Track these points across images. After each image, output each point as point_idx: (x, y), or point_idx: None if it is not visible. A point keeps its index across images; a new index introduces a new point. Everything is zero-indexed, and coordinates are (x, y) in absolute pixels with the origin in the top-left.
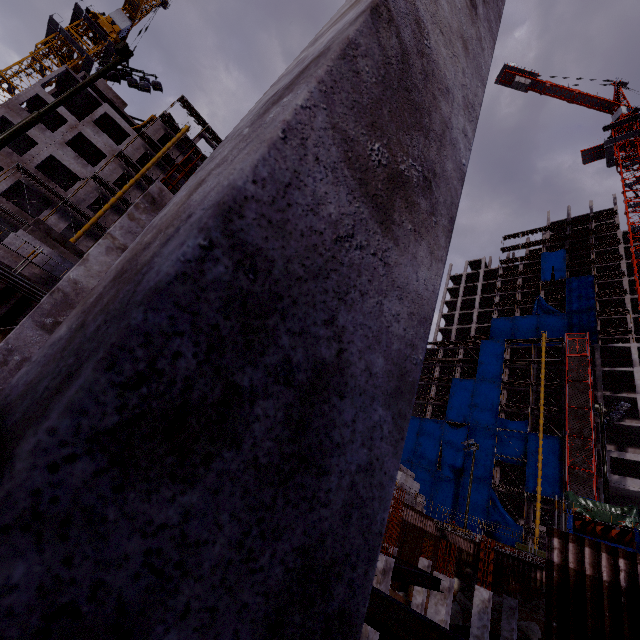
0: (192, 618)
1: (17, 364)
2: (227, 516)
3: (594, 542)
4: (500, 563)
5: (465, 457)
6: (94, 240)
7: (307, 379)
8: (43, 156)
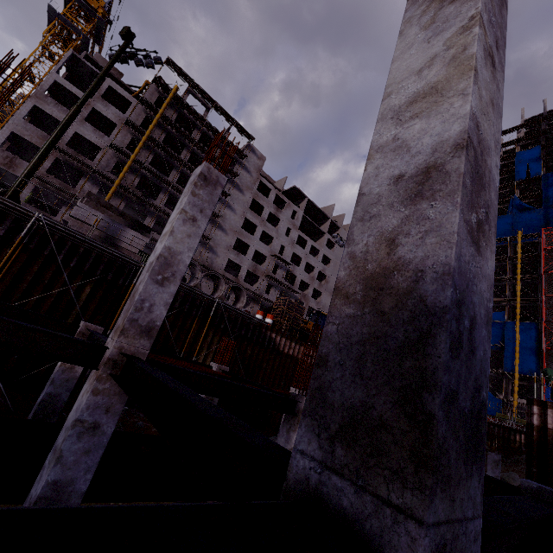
0: (462, 394)
1: (148, 309)
2: (463, 368)
3: None
4: None
5: None
6: (120, 199)
7: (469, 324)
8: (70, 134)
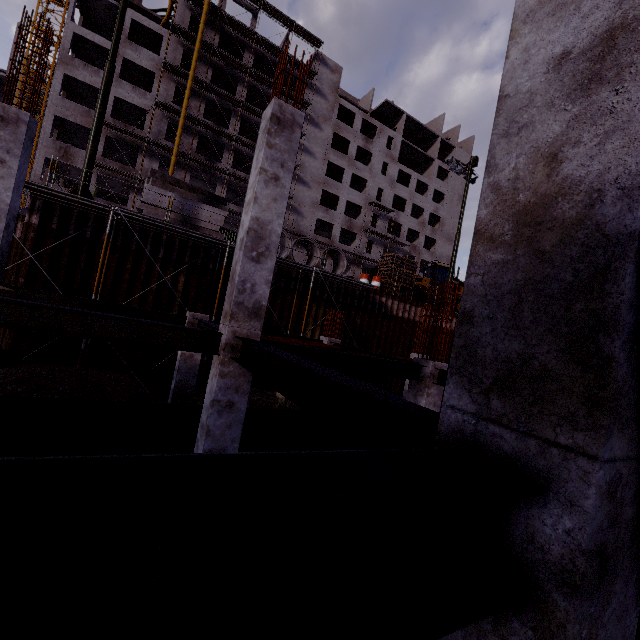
0: None
1: (250, 289)
2: None
3: None
4: None
5: None
6: (183, 170)
7: None
8: (110, 102)
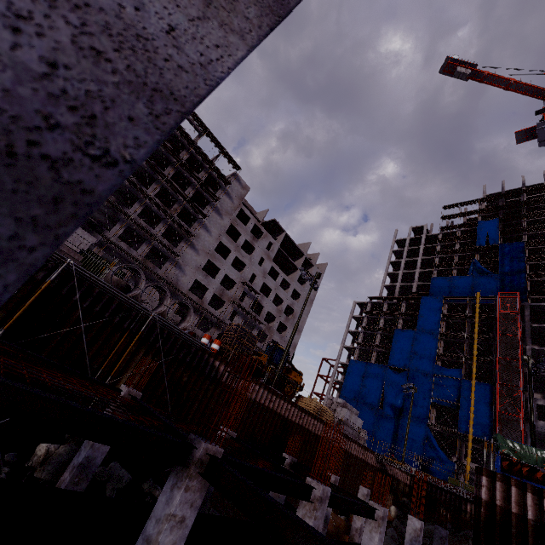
0: None
1: None
2: None
3: (520, 482)
4: (434, 495)
5: (405, 398)
6: None
7: None
8: None
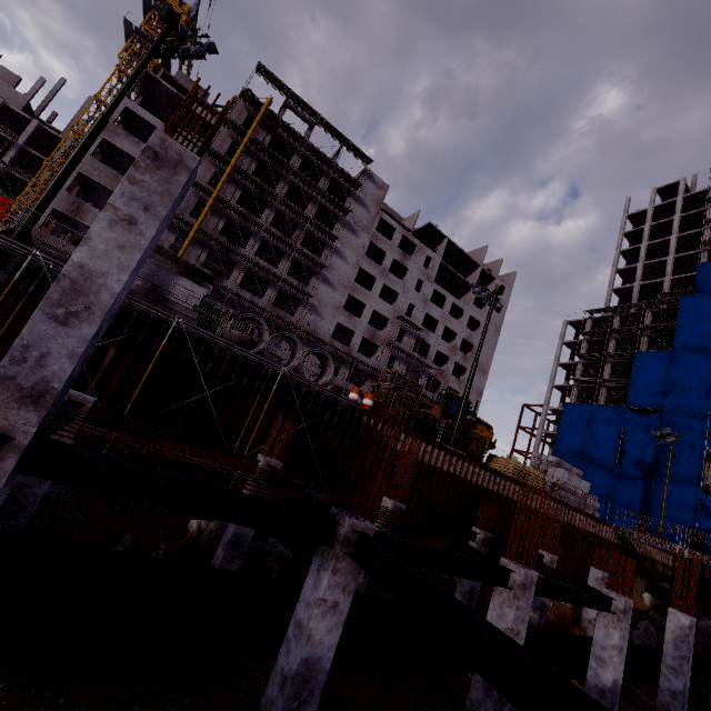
0: None
1: (37, 361)
2: None
3: None
4: None
5: (658, 451)
6: (201, 248)
7: None
8: None
